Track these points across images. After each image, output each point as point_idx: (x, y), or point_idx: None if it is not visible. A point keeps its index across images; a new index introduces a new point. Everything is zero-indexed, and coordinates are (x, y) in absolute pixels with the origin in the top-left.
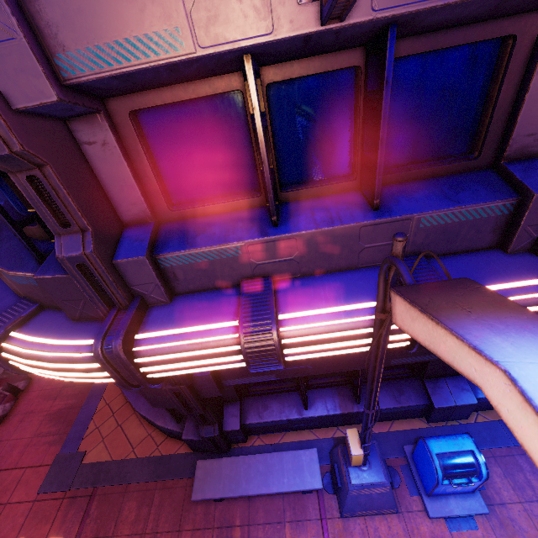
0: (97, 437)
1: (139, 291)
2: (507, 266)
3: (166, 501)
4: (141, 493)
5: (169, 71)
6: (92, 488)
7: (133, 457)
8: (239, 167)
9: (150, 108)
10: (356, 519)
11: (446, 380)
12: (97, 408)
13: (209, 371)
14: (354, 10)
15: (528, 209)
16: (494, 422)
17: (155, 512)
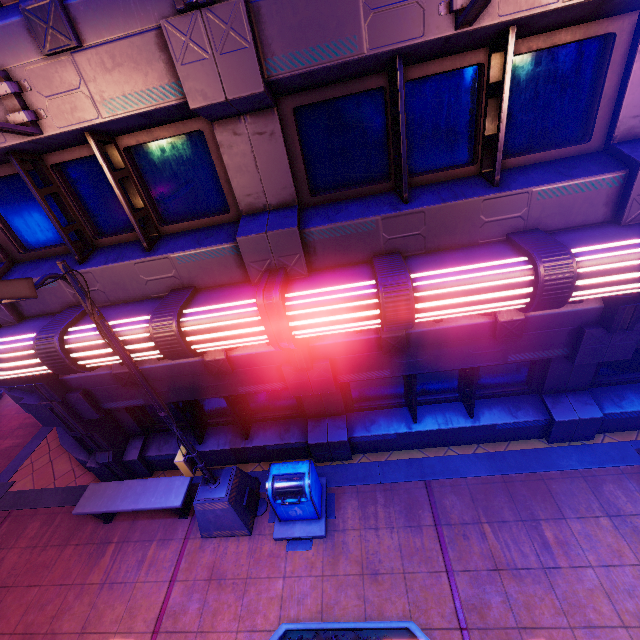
0: (29, 470)
1: None
2: (241, 293)
3: (64, 522)
4: (47, 516)
5: None
6: (9, 511)
7: (52, 487)
8: (65, 221)
9: None
10: (214, 539)
11: (328, 419)
12: (38, 446)
13: (80, 391)
14: (47, 128)
15: (240, 250)
16: (374, 463)
17: (53, 530)
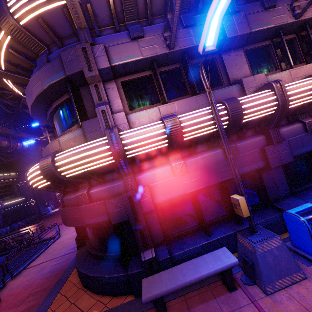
0: None
1: (119, 128)
2: None
3: None
4: None
5: (135, 64)
6: None
7: None
8: (152, 97)
9: (126, 83)
10: (279, 292)
11: (283, 199)
12: (54, 299)
13: (147, 185)
14: (175, 48)
15: (243, 83)
16: None
17: None
